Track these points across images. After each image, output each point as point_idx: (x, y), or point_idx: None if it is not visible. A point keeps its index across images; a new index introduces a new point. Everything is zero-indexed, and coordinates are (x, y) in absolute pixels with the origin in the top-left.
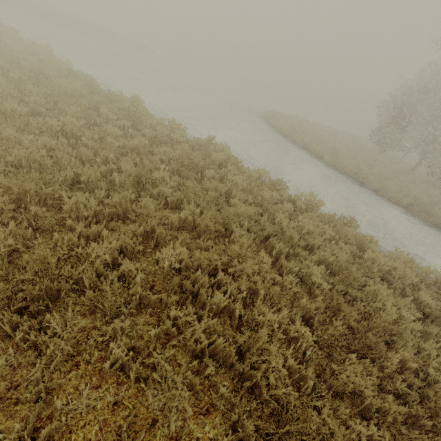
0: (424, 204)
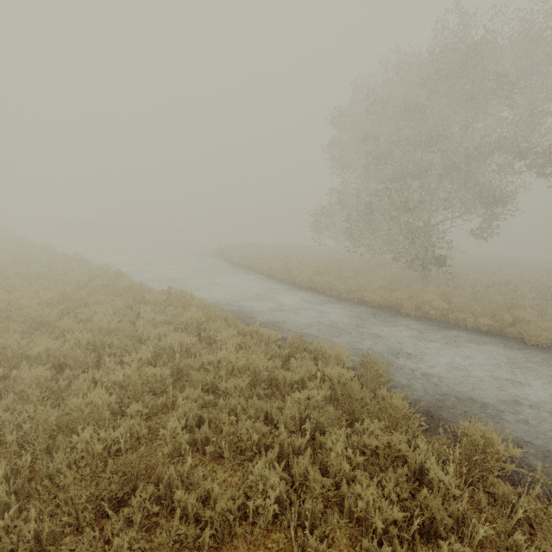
0: (284, 268)
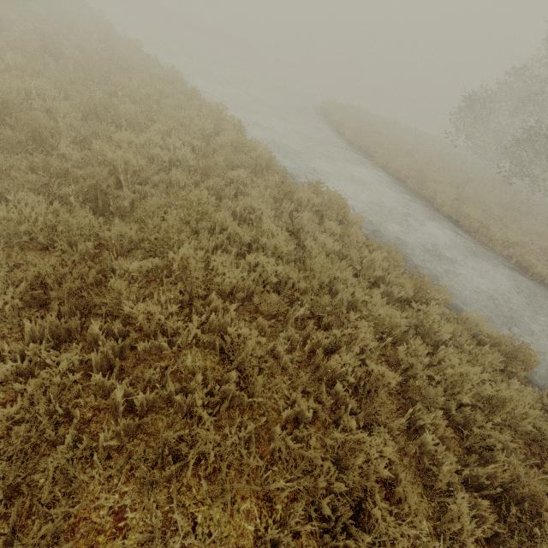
0: (419, 175)
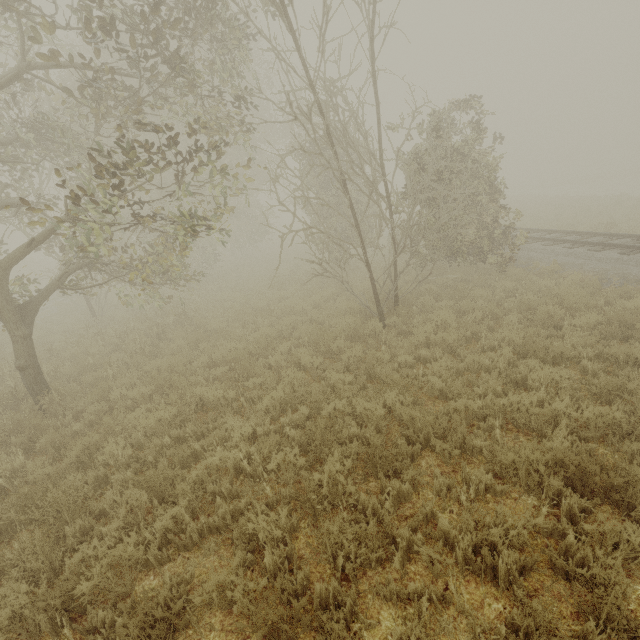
0: None
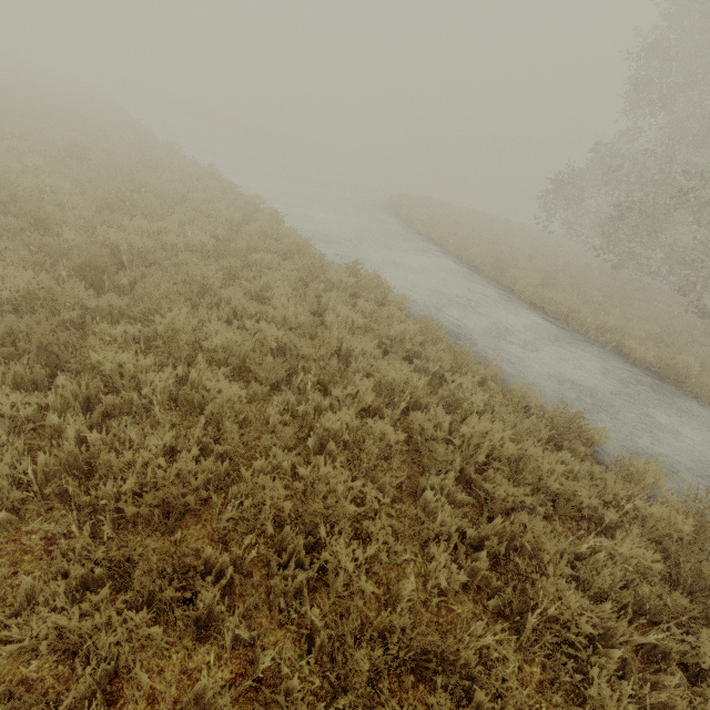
0: (497, 261)
